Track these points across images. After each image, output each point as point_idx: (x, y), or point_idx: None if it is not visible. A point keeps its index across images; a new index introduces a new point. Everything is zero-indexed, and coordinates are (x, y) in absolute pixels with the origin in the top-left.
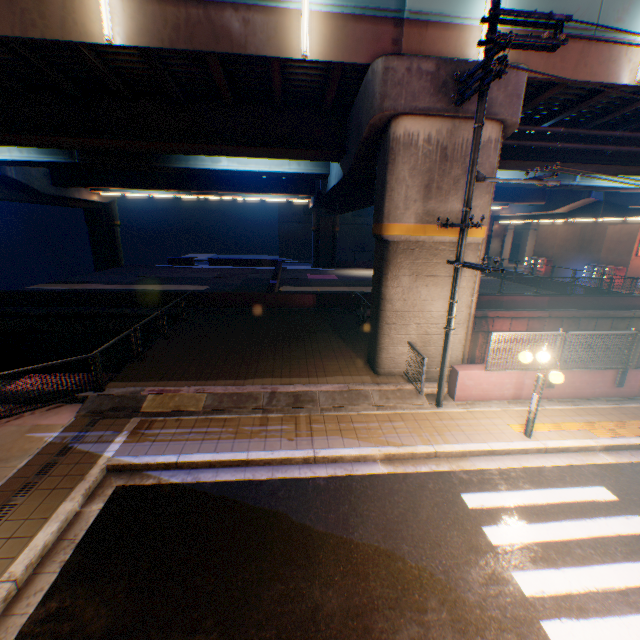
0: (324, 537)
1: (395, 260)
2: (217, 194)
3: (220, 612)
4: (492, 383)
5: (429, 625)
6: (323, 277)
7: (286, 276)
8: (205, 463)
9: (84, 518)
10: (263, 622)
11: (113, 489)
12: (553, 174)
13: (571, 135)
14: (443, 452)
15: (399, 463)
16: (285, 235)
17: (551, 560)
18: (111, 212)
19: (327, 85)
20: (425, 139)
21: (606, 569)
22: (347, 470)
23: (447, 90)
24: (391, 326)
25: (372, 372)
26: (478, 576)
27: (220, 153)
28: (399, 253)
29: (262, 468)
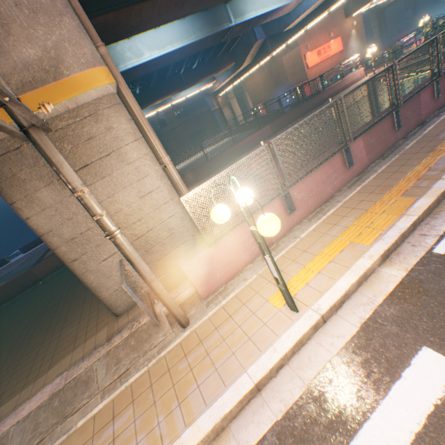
0: None
1: (5, 177)
2: None
3: None
4: (232, 250)
5: None
6: None
7: None
8: None
9: None
10: None
11: None
12: None
13: None
14: None
15: None
16: None
17: None
18: None
19: None
20: None
21: None
22: None
23: None
24: (83, 258)
25: (114, 315)
26: None
27: None
28: (2, 165)
29: None
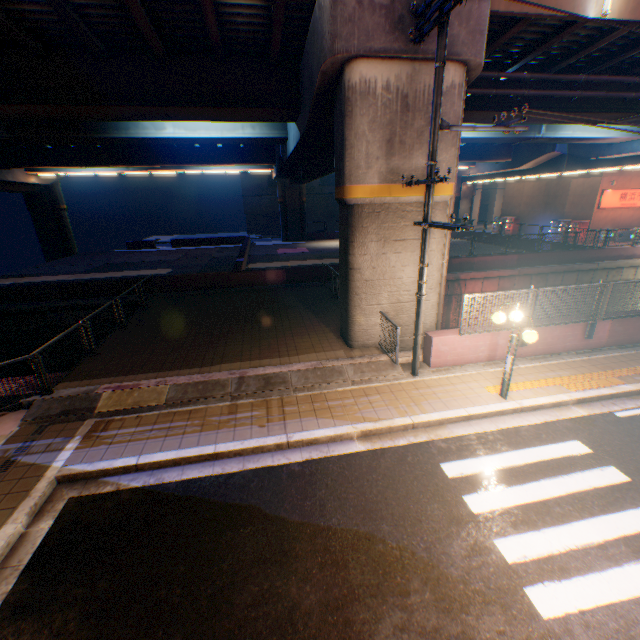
0: (300, 527)
1: (361, 226)
2: (171, 168)
3: (187, 627)
4: (467, 347)
5: (413, 609)
6: (293, 251)
7: (255, 253)
8: (169, 462)
9: (30, 540)
10: (236, 631)
11: (65, 502)
12: (521, 118)
13: (536, 81)
14: (421, 422)
15: (377, 439)
16: (251, 210)
17: (532, 522)
18: (55, 195)
19: (271, 28)
20: (384, 86)
21: (585, 525)
22: (323, 452)
23: (404, 27)
24: (362, 297)
25: (346, 346)
26: (460, 549)
27: (160, 117)
28: (364, 218)
29: (232, 460)
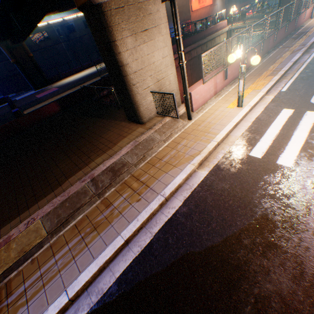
0: (227, 243)
1: (115, 24)
2: None
3: None
4: (206, 91)
5: None
6: (48, 92)
7: (21, 104)
8: (95, 275)
9: None
10: None
11: None
12: None
13: None
14: (220, 140)
15: (207, 163)
16: None
17: None
18: None
19: None
20: None
21: None
22: (188, 189)
23: None
24: (137, 86)
25: (139, 124)
26: (307, 188)
27: None
28: (115, 15)
29: (139, 235)
